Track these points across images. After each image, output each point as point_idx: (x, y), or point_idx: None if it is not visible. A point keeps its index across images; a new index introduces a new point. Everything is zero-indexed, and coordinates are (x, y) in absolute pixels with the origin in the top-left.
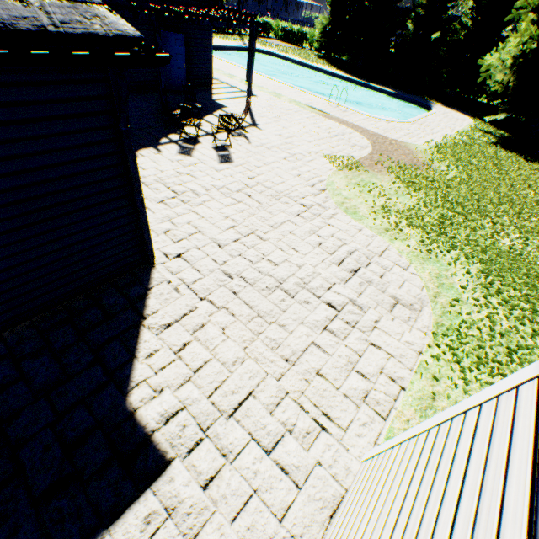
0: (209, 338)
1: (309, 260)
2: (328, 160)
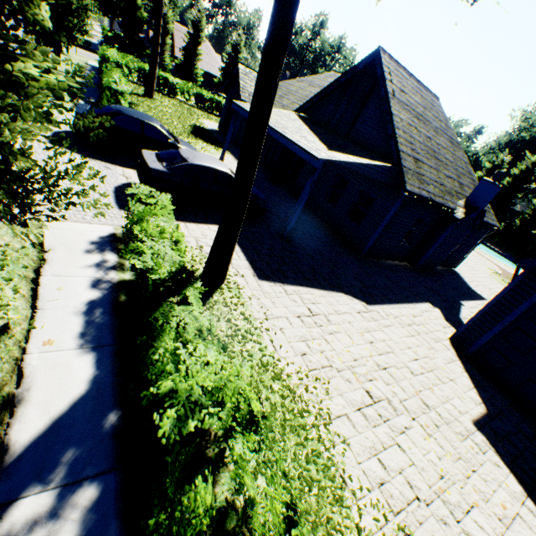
0: (480, 288)
1: (496, 289)
2: (485, 267)
